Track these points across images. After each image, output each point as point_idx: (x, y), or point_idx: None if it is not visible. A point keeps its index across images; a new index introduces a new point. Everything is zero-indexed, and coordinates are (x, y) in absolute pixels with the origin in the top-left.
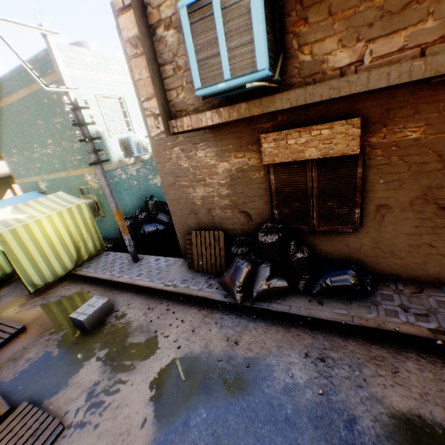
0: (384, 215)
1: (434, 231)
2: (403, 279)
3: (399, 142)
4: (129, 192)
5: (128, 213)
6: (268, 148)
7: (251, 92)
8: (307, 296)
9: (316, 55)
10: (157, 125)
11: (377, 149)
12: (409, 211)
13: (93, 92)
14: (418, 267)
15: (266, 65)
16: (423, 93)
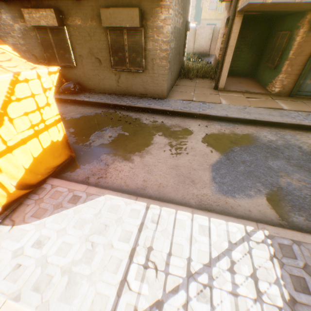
0: (82, 60)
1: (98, 69)
2: (96, 91)
3: (76, 26)
4: None
5: None
6: (27, 18)
7: None
8: (58, 94)
9: None
10: None
11: (71, 28)
12: (89, 59)
13: None
14: (98, 85)
15: None
16: (76, 5)
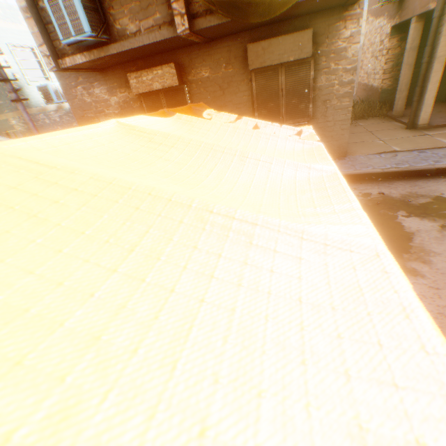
0: None
1: None
2: None
3: (202, 79)
4: None
5: None
6: (133, 84)
7: (99, 44)
8: None
9: (122, 26)
10: (51, 63)
11: (193, 84)
12: None
13: (5, 41)
14: None
15: (89, 31)
16: (204, 50)
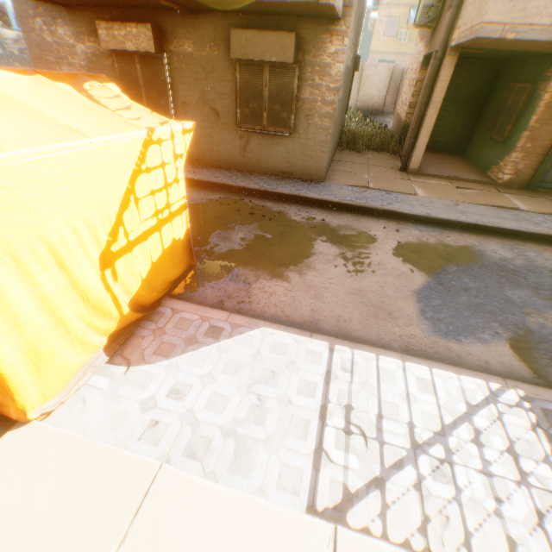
0: (187, 111)
1: (212, 126)
2: (205, 164)
3: (184, 54)
4: None
5: None
6: (103, 36)
7: None
8: None
9: None
10: None
11: (175, 57)
12: (198, 109)
13: None
14: (210, 154)
15: None
16: (189, 21)
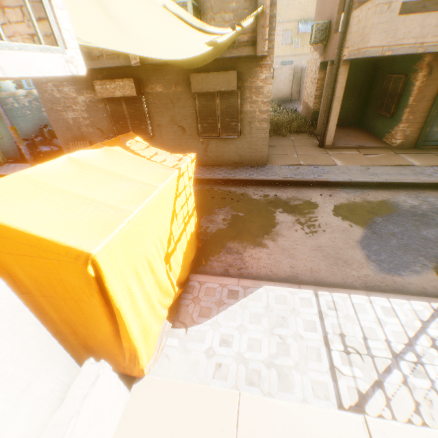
0: (161, 130)
1: (180, 138)
2: None
3: (156, 93)
4: (25, 119)
5: (25, 136)
6: (98, 89)
7: None
8: None
9: (88, 50)
10: None
11: (150, 96)
12: (169, 128)
13: None
14: None
15: None
16: (158, 71)
